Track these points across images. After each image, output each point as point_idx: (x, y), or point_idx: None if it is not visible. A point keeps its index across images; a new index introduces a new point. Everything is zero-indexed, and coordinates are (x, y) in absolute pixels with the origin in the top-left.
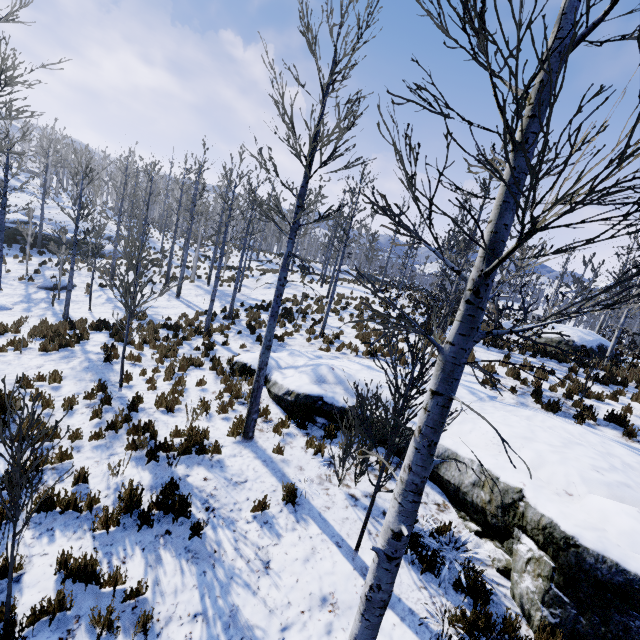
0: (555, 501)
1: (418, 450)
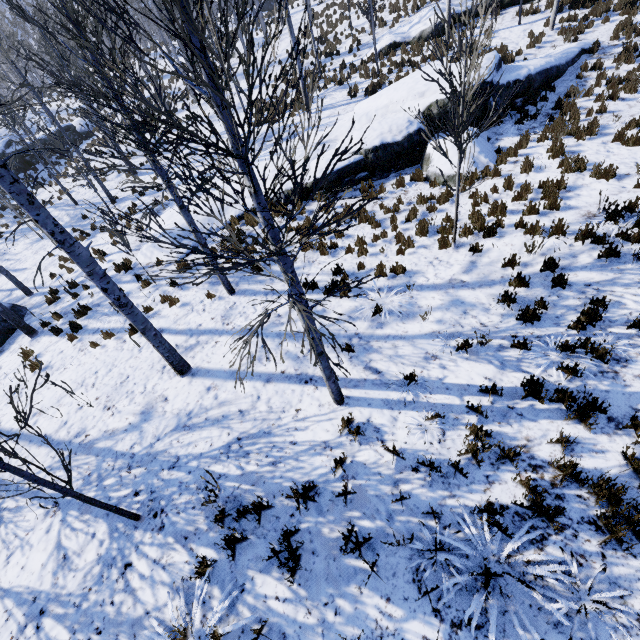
0: None
1: None
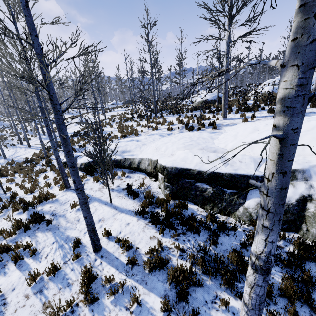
0: (165, 158)
1: (65, 155)
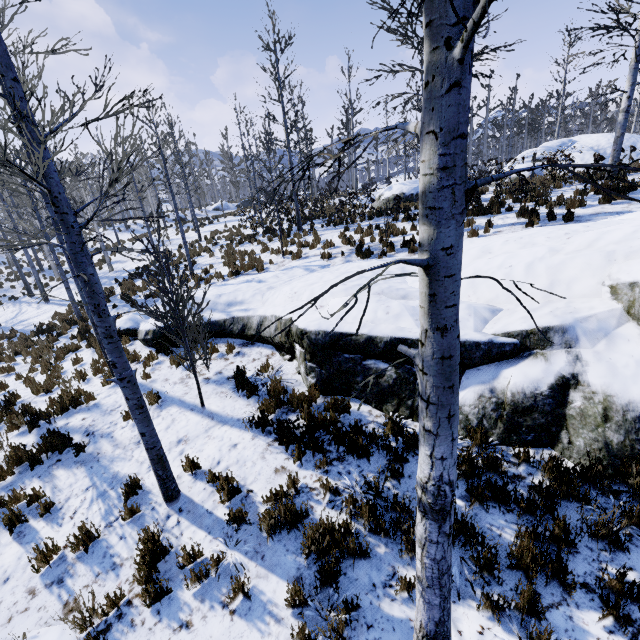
0: (307, 314)
1: (92, 313)
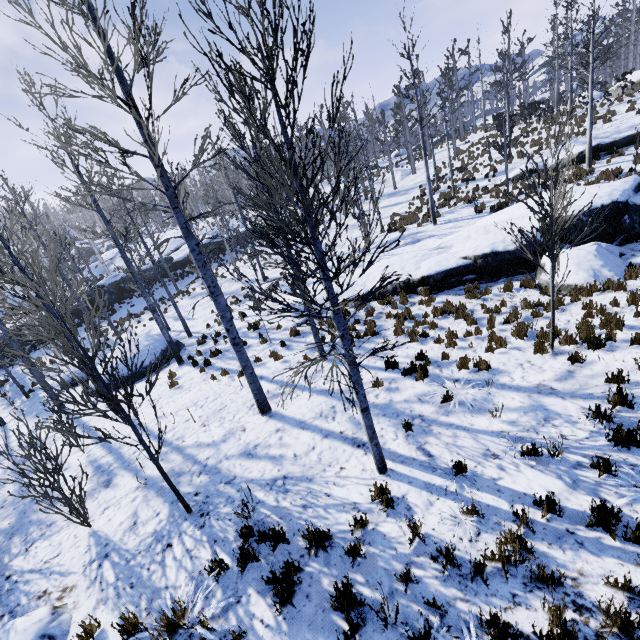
0: None
1: None
